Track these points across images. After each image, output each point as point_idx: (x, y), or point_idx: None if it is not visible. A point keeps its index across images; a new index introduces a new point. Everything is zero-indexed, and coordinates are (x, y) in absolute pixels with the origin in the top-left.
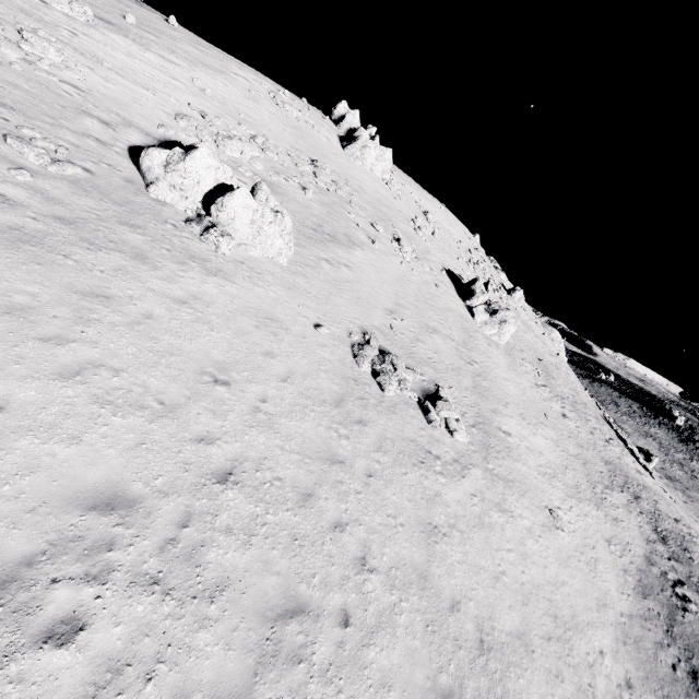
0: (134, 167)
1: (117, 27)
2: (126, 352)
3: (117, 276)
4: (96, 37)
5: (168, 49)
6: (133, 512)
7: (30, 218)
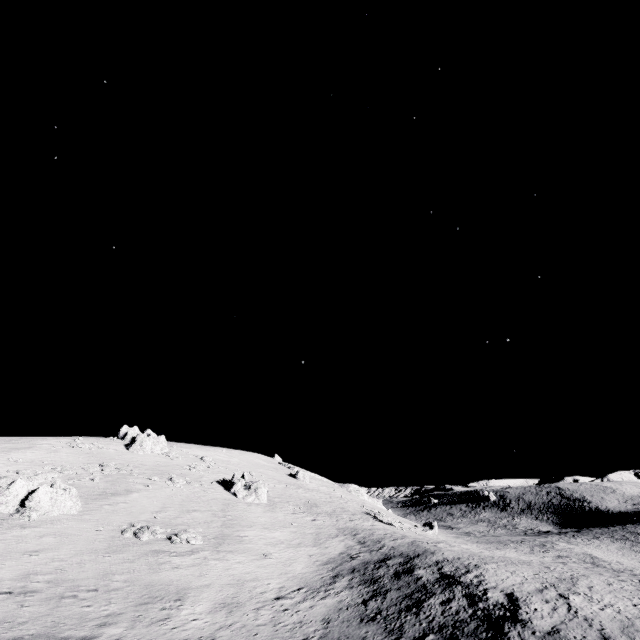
0: None
1: None
2: None
3: None
4: None
5: None
6: None
7: None
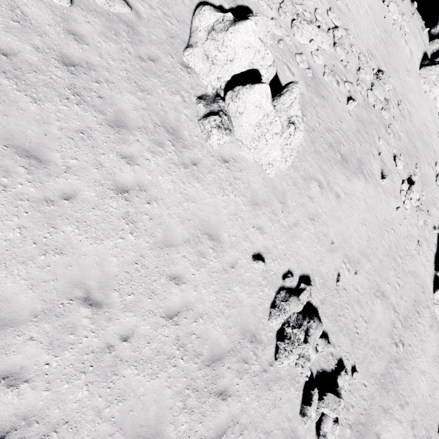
0: (190, 24)
1: None
2: (5, 235)
3: (73, 139)
4: None
5: None
6: None
7: (31, 47)
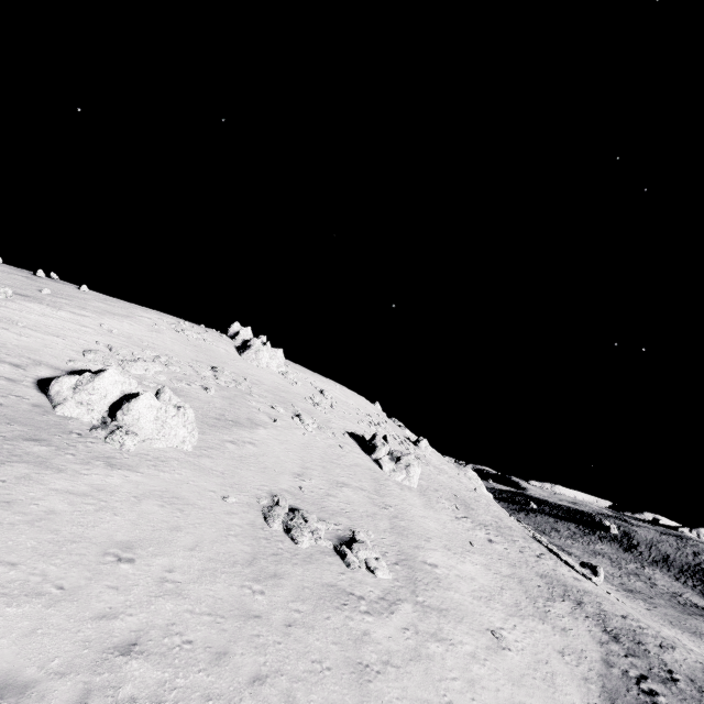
0: (42, 394)
1: (33, 298)
2: (25, 546)
3: (19, 483)
4: (13, 307)
5: (79, 307)
6: (25, 698)
7: None
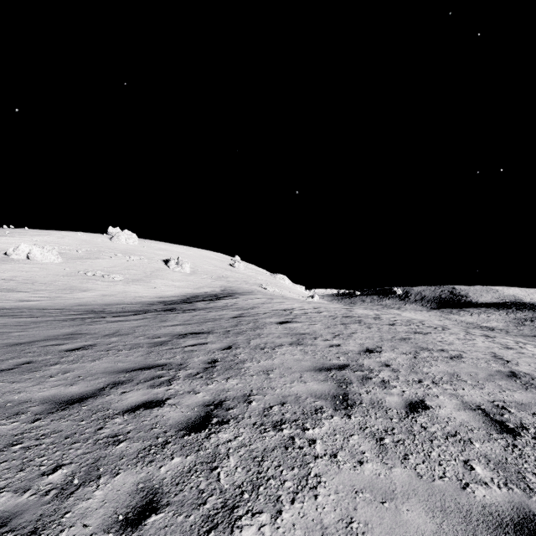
0: (6, 255)
1: (2, 236)
2: None
3: None
4: None
5: (23, 235)
6: None
7: None
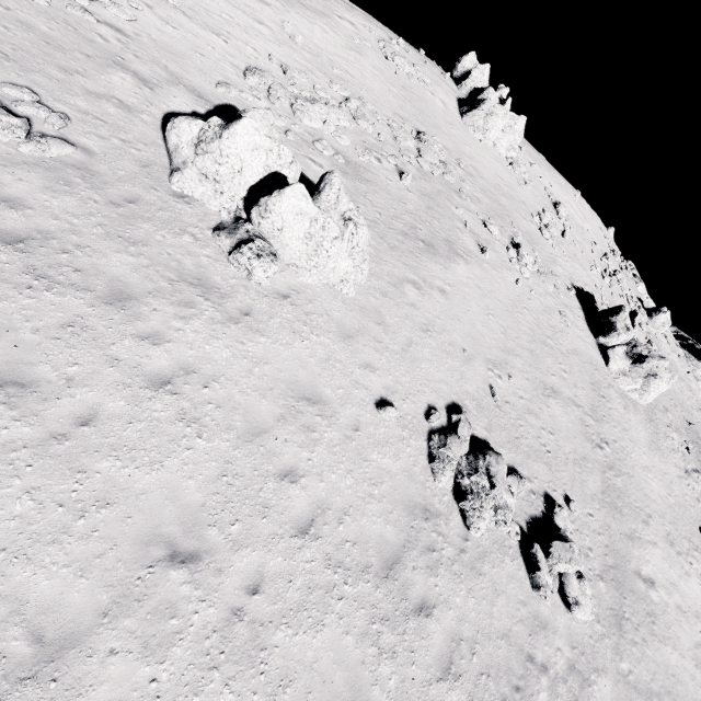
0: (163, 144)
1: None
2: (8, 512)
3: (60, 338)
4: None
5: None
6: None
7: None
